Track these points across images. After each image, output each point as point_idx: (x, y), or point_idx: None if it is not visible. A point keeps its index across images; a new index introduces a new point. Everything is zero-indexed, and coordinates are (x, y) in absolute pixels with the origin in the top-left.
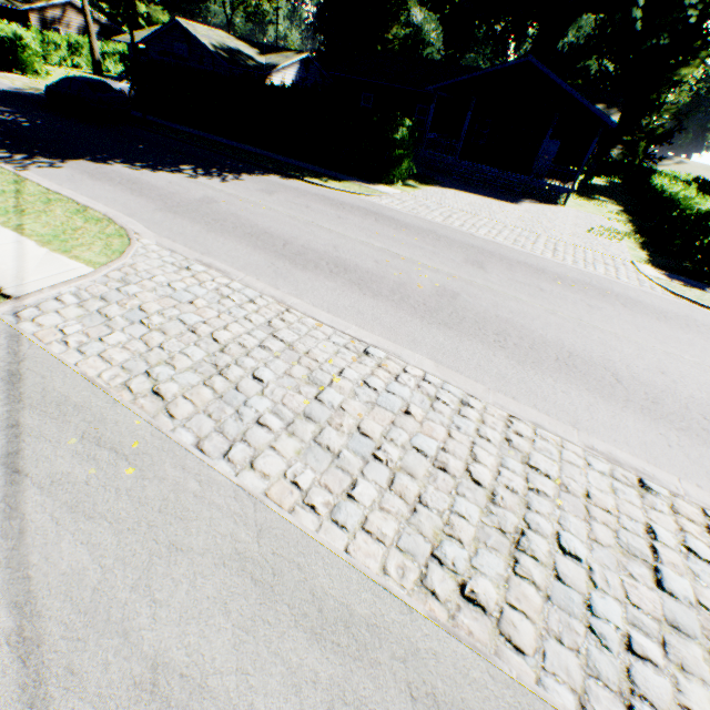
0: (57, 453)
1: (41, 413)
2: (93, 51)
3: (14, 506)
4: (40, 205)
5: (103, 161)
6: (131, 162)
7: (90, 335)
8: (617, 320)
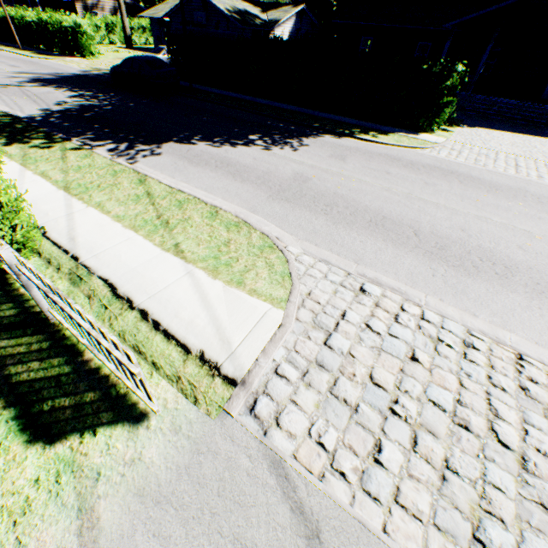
0: None
1: None
2: (125, 28)
3: None
4: (176, 211)
5: (187, 140)
6: (208, 138)
7: (356, 451)
8: None
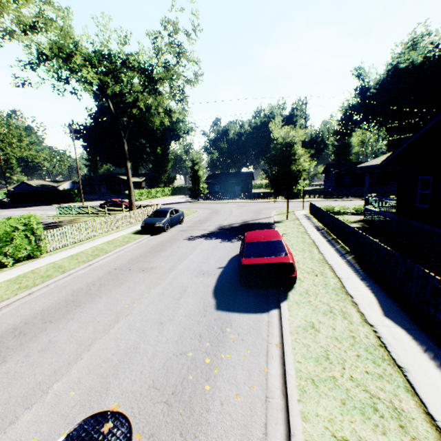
0: None
1: None
2: None
3: None
4: None
5: None
6: (6, 209)
7: None
8: None
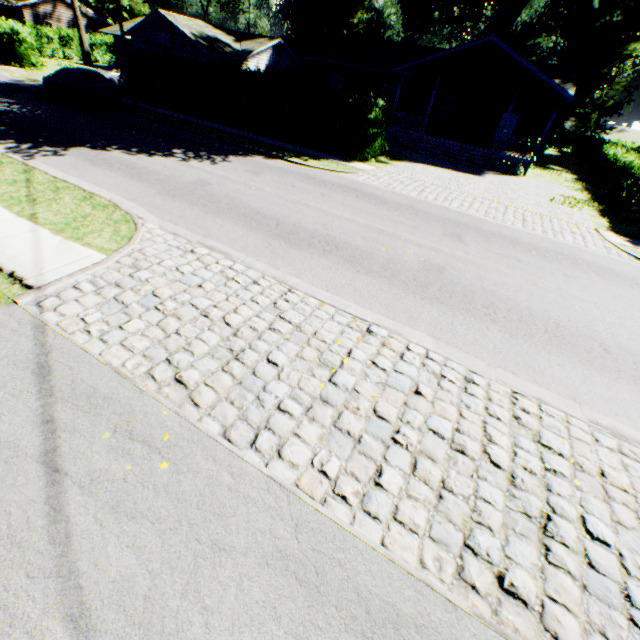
0: (92, 448)
1: (73, 406)
2: (83, 43)
3: (58, 508)
4: (50, 194)
5: (102, 148)
6: (127, 148)
7: (110, 323)
8: (593, 288)
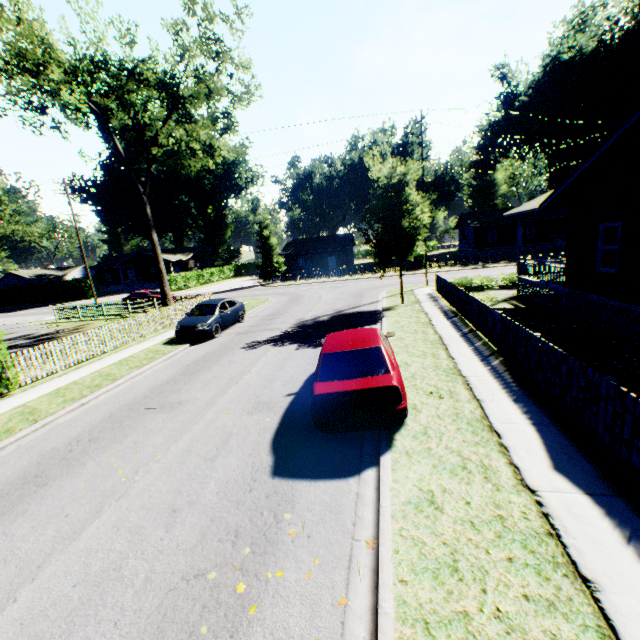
0: None
1: None
2: None
3: None
4: None
5: None
6: None
7: None
8: None
